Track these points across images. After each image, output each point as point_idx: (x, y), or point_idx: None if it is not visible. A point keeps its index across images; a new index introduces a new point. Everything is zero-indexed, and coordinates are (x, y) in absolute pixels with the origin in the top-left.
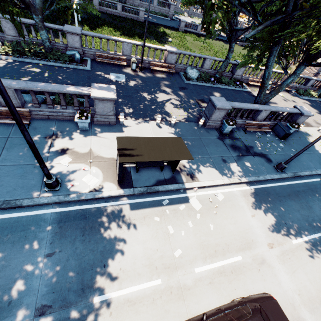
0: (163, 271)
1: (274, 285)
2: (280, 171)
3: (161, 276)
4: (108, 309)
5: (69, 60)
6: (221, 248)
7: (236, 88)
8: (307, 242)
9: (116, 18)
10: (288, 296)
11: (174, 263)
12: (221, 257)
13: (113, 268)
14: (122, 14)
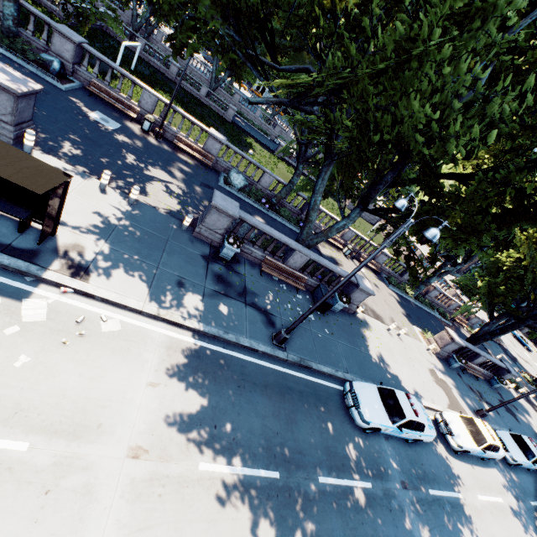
0: None
1: None
2: (277, 344)
3: None
4: None
5: (38, 65)
6: None
7: (297, 230)
8: (236, 477)
9: (192, 99)
10: None
11: None
12: None
13: None
14: (204, 100)
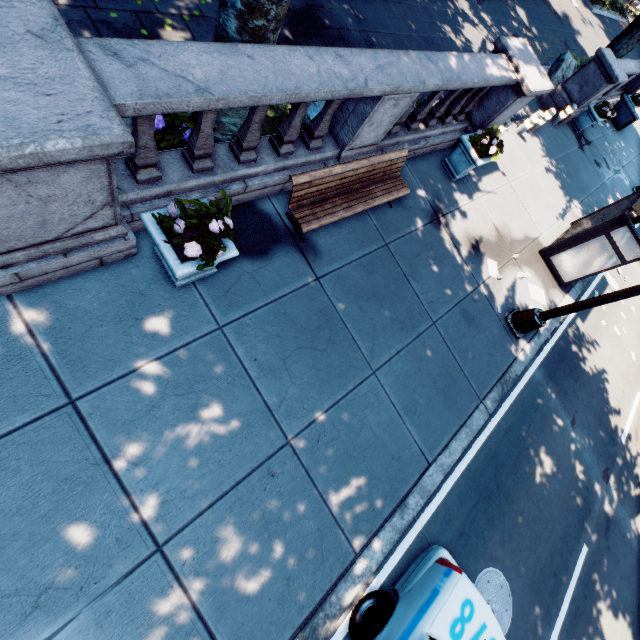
0: (635, 382)
1: None
2: None
3: (636, 388)
4: (631, 442)
5: None
6: None
7: None
8: None
9: None
10: None
11: (635, 369)
12: None
13: (612, 402)
14: None
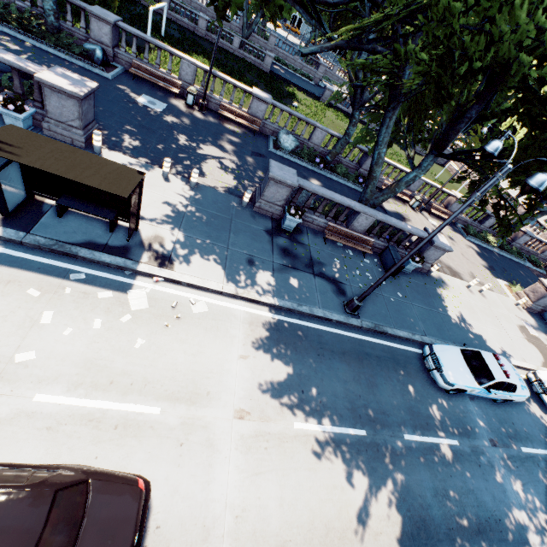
0: None
1: (193, 480)
2: (350, 312)
3: None
4: None
5: (84, 57)
6: (129, 382)
7: (356, 187)
8: (327, 435)
9: (226, 54)
10: (208, 511)
11: (0, 369)
12: (115, 395)
13: None
14: (238, 53)
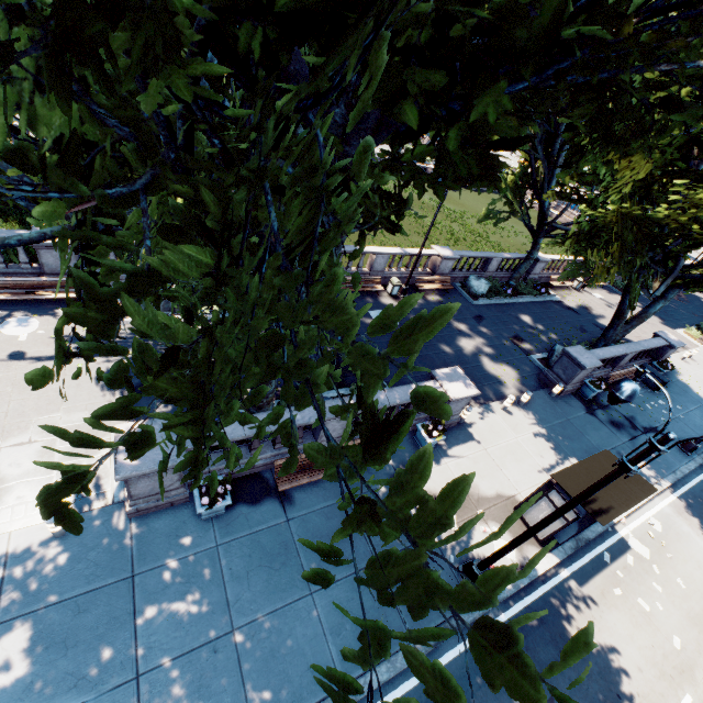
0: (682, 679)
1: None
2: (691, 454)
3: (684, 688)
4: None
5: None
6: None
7: (541, 298)
8: None
9: None
10: None
11: (683, 660)
12: None
13: (629, 696)
14: None
